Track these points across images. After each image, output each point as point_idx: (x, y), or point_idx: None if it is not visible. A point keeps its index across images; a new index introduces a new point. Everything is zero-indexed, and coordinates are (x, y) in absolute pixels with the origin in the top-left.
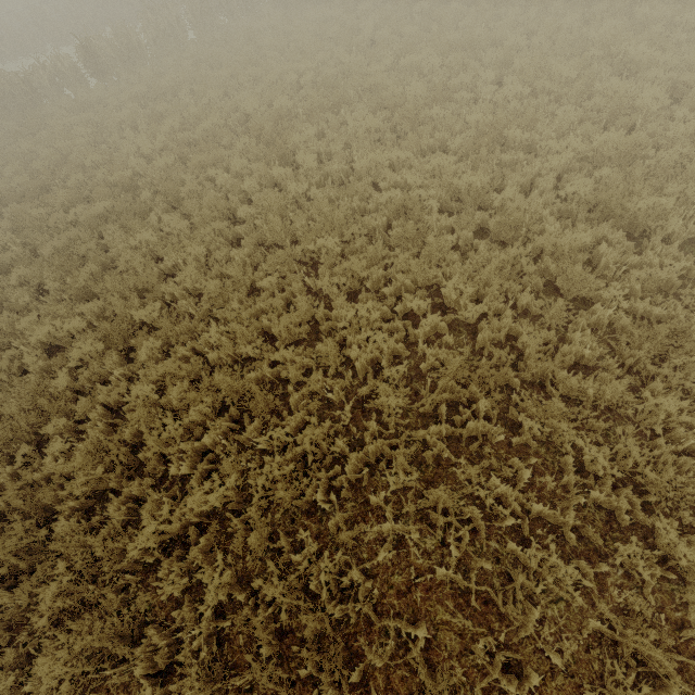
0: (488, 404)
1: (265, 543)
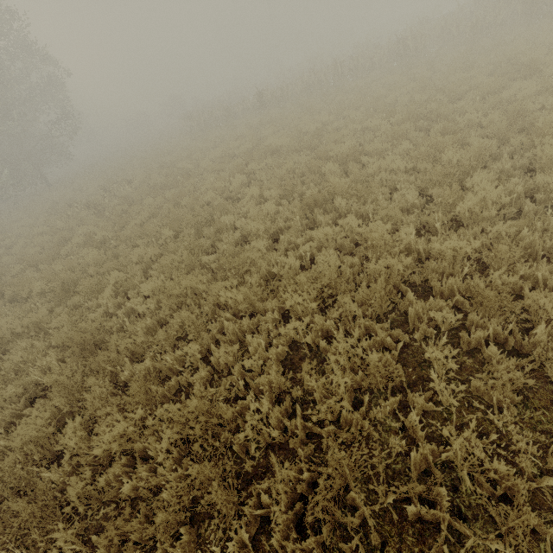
0: (74, 362)
1: None
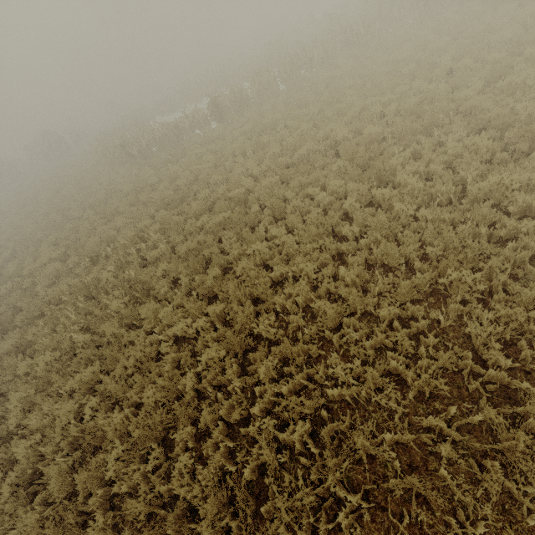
0: None
1: None
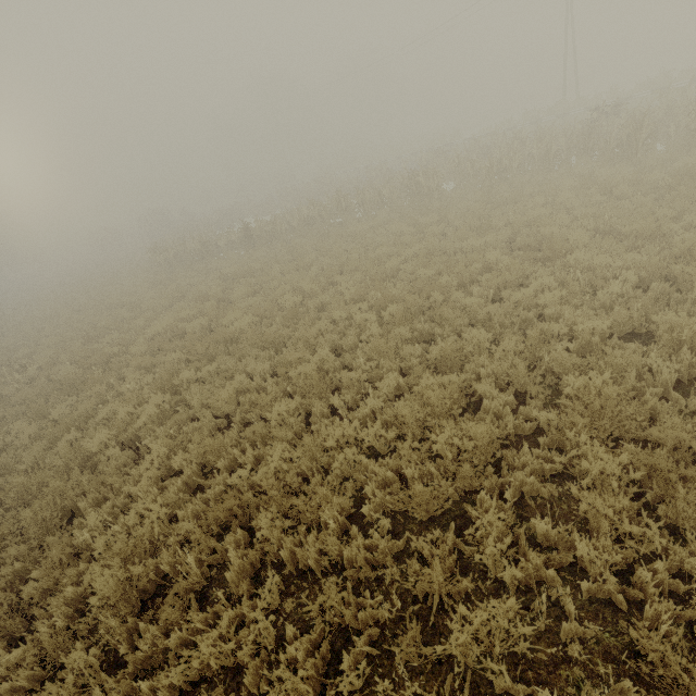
0: None
1: None
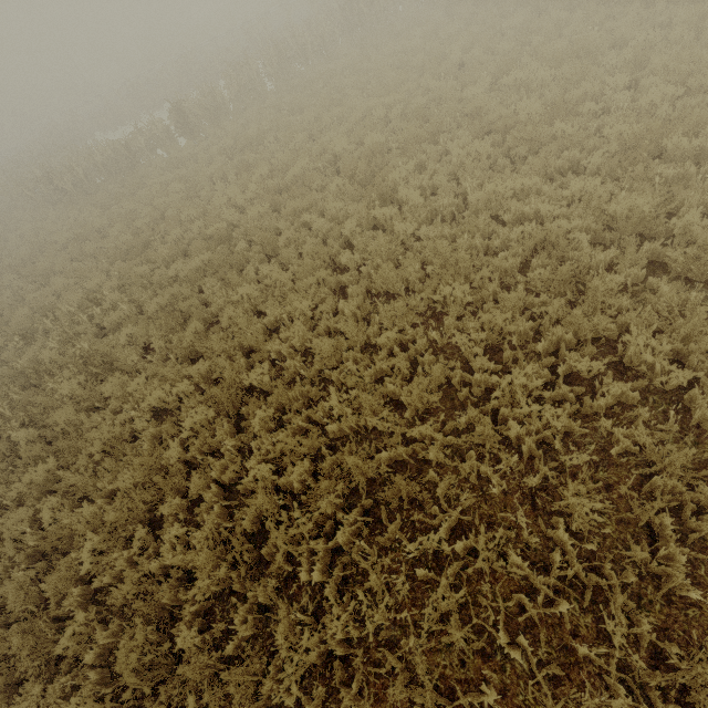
0: None
1: (438, 703)
